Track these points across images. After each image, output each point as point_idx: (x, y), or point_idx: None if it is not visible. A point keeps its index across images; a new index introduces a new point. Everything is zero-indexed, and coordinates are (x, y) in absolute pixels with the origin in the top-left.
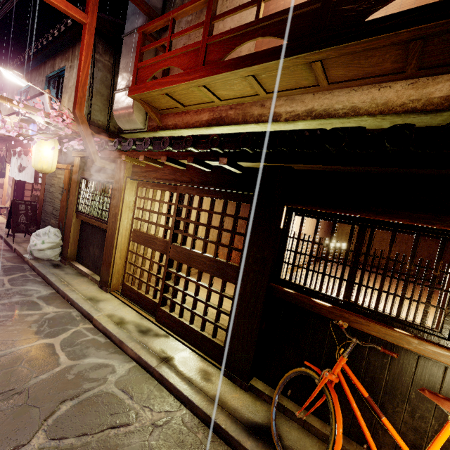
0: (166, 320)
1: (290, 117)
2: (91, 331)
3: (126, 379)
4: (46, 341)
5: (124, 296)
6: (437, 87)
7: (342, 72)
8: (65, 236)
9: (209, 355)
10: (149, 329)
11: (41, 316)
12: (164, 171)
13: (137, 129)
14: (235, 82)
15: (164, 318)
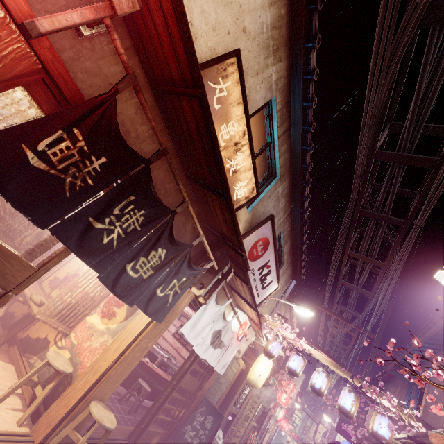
0: None
1: None
2: None
3: None
4: None
5: None
6: None
7: None
8: None
9: None
10: None
11: None
12: None
13: None
14: None
15: None
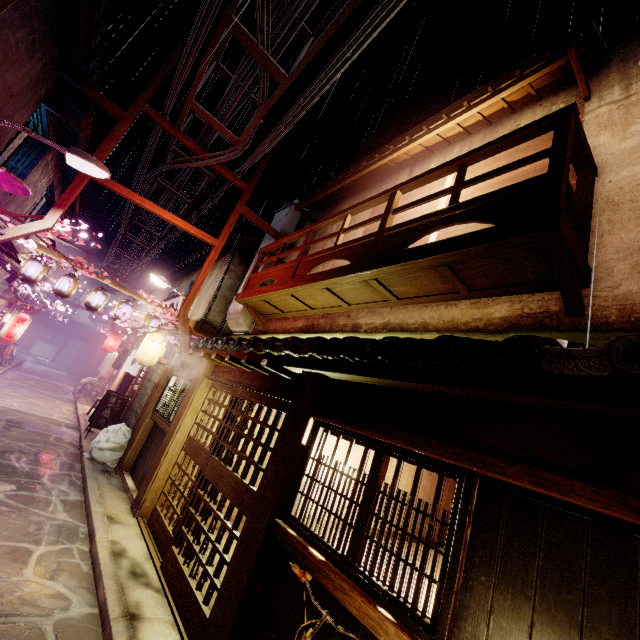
0: (170, 567)
1: (368, 329)
2: (82, 554)
3: (71, 623)
4: (30, 546)
5: (148, 525)
6: (497, 308)
7: (403, 289)
8: (132, 438)
9: (189, 633)
10: (145, 574)
11: (49, 519)
12: (235, 372)
13: (244, 331)
14: (317, 293)
15: (169, 563)
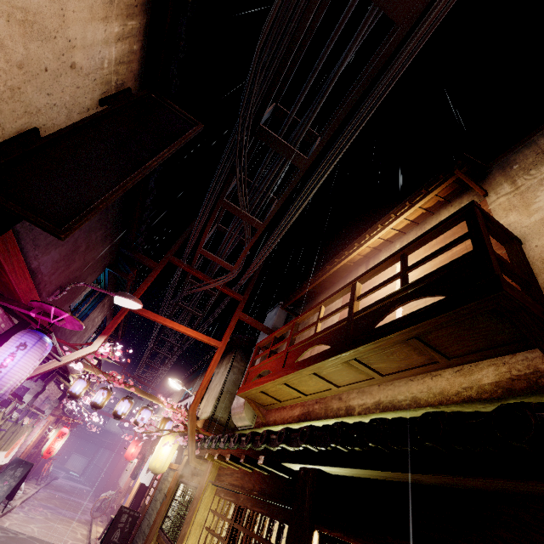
0: None
1: (362, 410)
2: None
3: None
4: None
5: None
6: (482, 373)
7: (383, 365)
8: None
9: None
10: None
11: None
12: (237, 474)
13: (247, 425)
14: (307, 379)
15: None
